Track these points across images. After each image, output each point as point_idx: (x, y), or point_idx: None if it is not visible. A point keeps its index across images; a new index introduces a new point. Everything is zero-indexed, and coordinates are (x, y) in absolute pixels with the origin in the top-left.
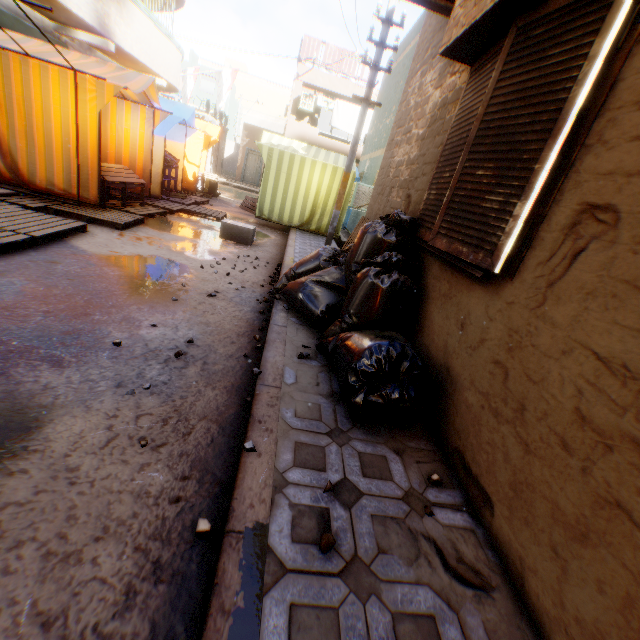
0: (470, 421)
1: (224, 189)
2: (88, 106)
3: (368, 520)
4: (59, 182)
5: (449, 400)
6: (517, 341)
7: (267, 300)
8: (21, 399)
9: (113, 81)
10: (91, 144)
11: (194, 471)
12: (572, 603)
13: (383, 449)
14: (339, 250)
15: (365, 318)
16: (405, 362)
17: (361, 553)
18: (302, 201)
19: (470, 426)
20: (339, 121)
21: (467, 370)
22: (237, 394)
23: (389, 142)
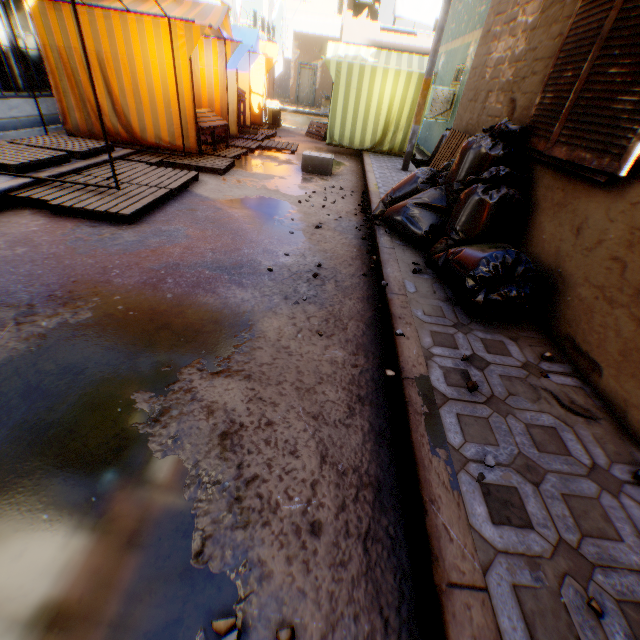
0: (581, 311)
1: (283, 117)
2: (179, 54)
3: (497, 378)
4: (163, 136)
5: (559, 298)
6: (637, 237)
7: (370, 226)
8: (233, 308)
9: (196, 21)
10: (185, 93)
11: (359, 351)
12: None
13: (499, 337)
14: (435, 170)
15: (472, 234)
16: (520, 267)
17: (496, 394)
18: (373, 120)
19: (581, 315)
20: (404, 8)
21: (580, 269)
22: (369, 303)
23: (483, 35)
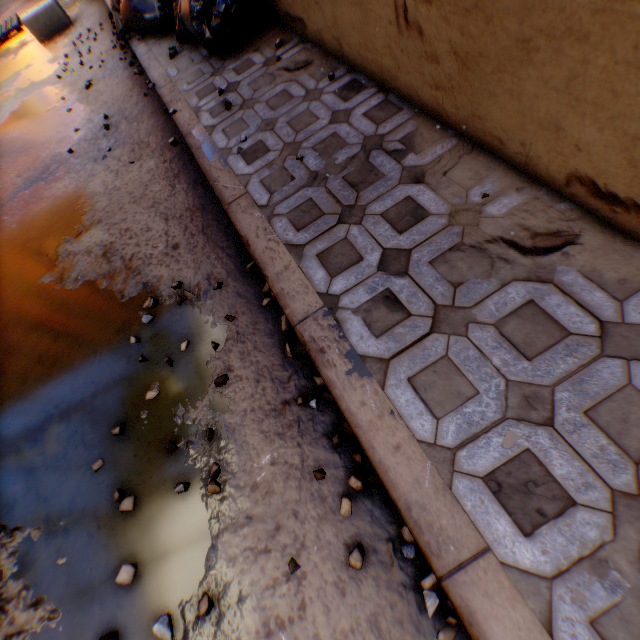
0: None
1: None
2: None
3: (247, 88)
4: None
5: None
6: None
7: (123, 47)
8: (64, 197)
9: None
10: None
11: (164, 151)
12: (329, 22)
13: (246, 58)
14: None
15: None
16: None
17: (247, 99)
18: None
19: None
20: None
21: None
22: (158, 115)
23: None
